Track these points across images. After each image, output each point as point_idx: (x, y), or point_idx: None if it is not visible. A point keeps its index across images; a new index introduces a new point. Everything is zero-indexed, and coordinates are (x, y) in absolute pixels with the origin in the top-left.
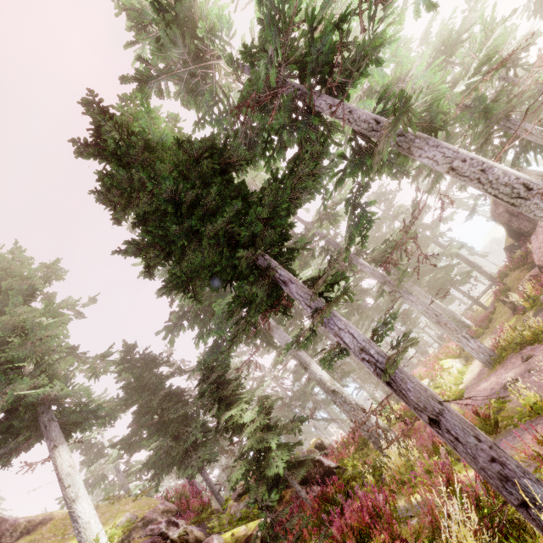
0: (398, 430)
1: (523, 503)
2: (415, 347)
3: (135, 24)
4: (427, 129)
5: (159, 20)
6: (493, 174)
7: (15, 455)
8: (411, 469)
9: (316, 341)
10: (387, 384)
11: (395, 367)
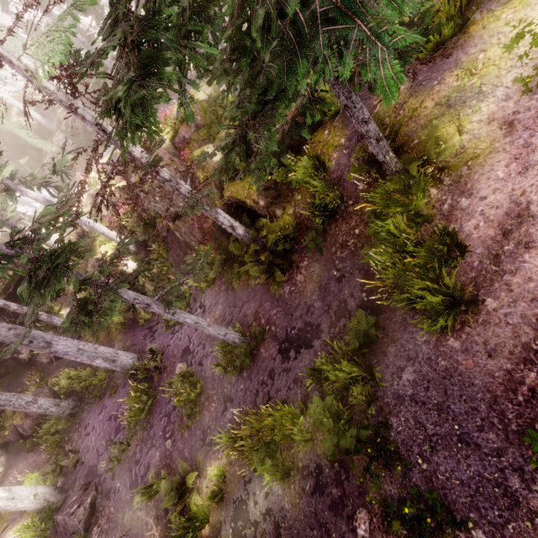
0: None
1: None
2: None
3: None
4: None
5: None
6: None
7: None
8: None
9: None
10: None
11: None
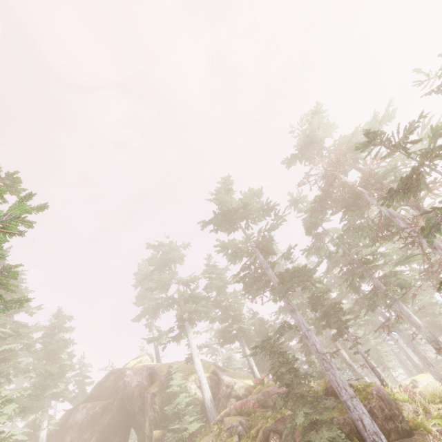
0: None
1: (382, 383)
2: (410, 360)
3: (294, 207)
4: (401, 287)
5: (309, 221)
6: (411, 319)
7: (228, 343)
8: None
9: None
10: (365, 361)
11: (366, 358)
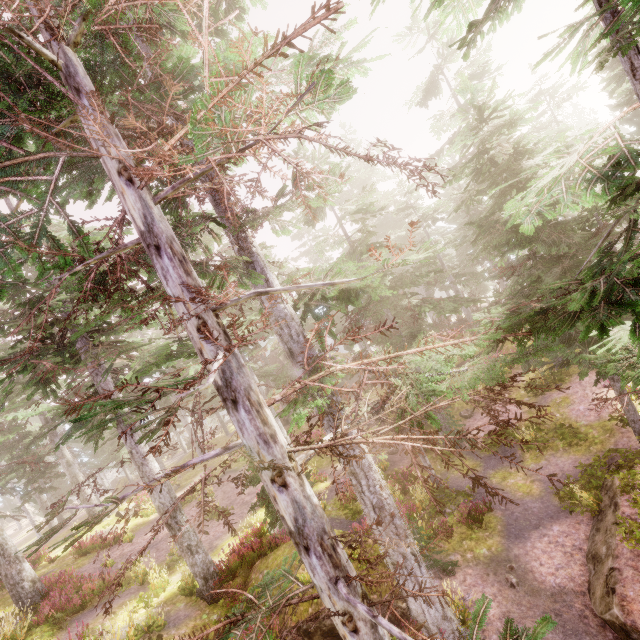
0: (48, 580)
1: None
2: None
3: None
4: None
5: None
6: (146, 468)
7: None
8: (13, 638)
9: (36, 441)
10: None
11: None
